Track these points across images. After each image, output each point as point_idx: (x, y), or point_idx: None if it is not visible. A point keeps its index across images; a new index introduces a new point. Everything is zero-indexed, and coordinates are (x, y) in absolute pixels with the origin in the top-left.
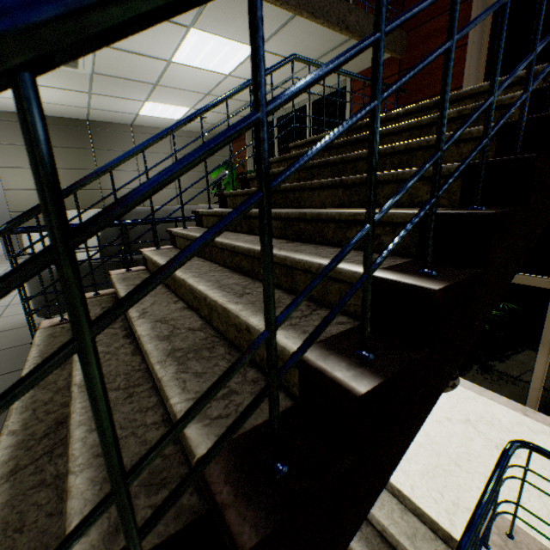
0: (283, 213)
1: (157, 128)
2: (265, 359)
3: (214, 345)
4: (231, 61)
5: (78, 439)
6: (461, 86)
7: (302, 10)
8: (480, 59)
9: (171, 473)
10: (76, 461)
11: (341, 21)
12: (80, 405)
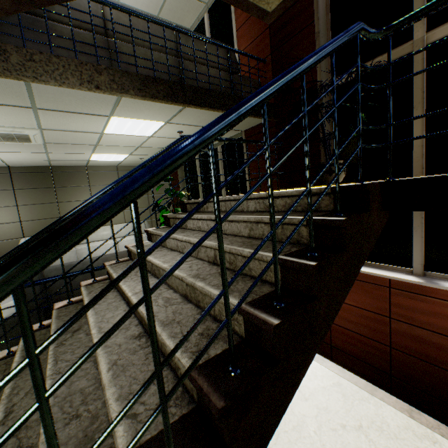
0: None
1: None
2: None
3: None
4: None
5: None
6: None
7: None
8: None
9: None
10: None
11: None
12: None
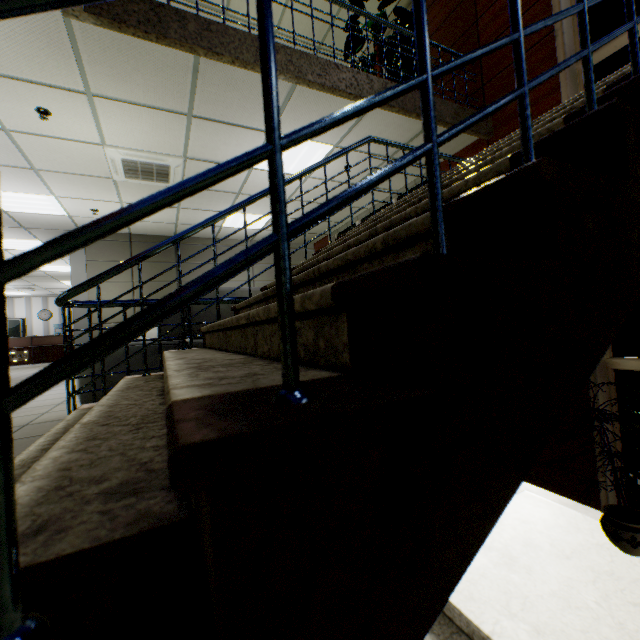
0: (352, 241)
1: (240, 240)
2: (310, 343)
3: (252, 361)
4: (310, 162)
5: (50, 458)
6: None
7: None
8: None
9: (151, 483)
10: (33, 473)
11: (417, 108)
12: (73, 435)
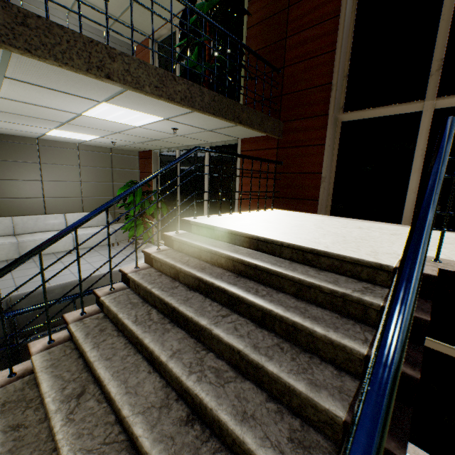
0: (184, 385)
1: (65, 142)
2: None
3: None
4: (141, 121)
5: None
6: (321, 172)
7: (205, 112)
8: (333, 156)
9: None
10: None
11: (236, 118)
12: None
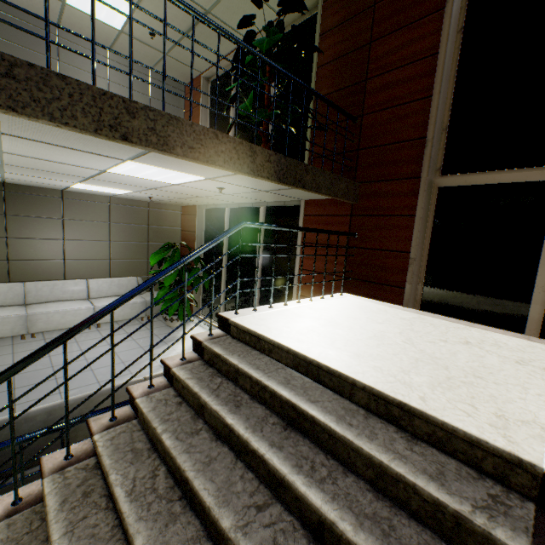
0: None
1: (95, 195)
2: None
3: None
4: (179, 179)
5: None
6: (408, 251)
7: (257, 175)
8: (426, 230)
9: None
10: None
11: (298, 181)
12: None
